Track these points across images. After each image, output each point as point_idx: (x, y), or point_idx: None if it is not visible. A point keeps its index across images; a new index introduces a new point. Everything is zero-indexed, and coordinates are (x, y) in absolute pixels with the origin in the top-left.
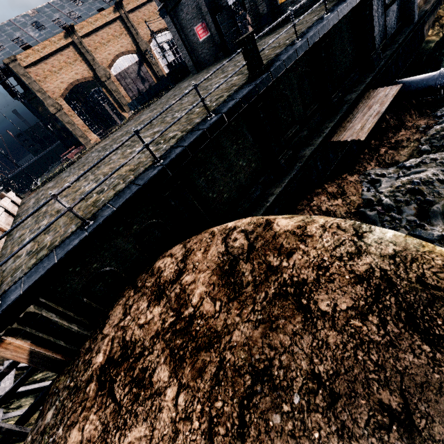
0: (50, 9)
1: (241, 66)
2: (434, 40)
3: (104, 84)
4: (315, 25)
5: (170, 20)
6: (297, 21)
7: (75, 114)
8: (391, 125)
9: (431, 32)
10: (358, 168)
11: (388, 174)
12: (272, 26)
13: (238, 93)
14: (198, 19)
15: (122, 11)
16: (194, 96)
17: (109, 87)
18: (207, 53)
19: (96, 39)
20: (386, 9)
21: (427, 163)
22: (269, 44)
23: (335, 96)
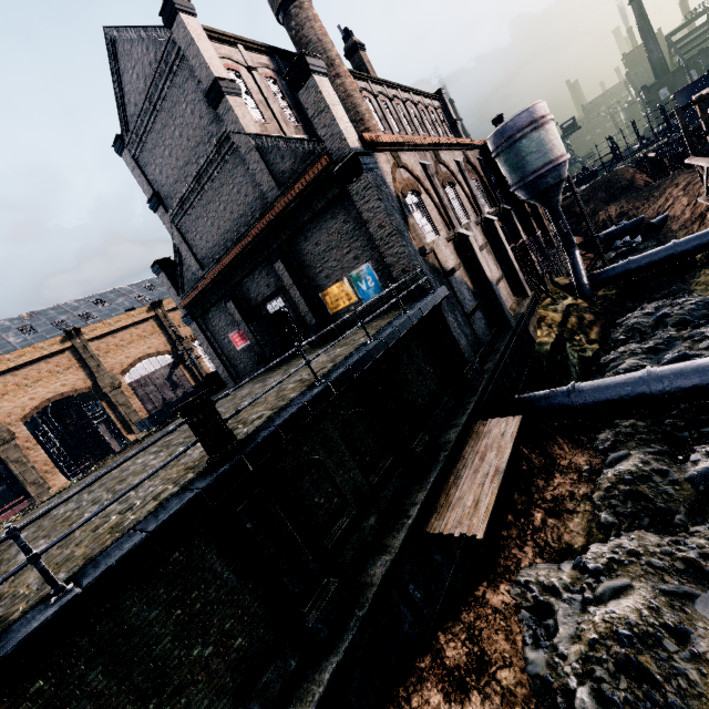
0: (57, 311)
1: (179, 453)
2: (548, 342)
3: (107, 395)
4: (352, 355)
5: (197, 327)
6: (313, 358)
7: (38, 445)
8: (536, 465)
9: (540, 332)
10: (505, 563)
11: (564, 587)
12: (259, 373)
13: (168, 506)
14: (234, 326)
15: (160, 310)
16: (166, 457)
17: (114, 400)
18: (248, 363)
19: (113, 341)
20: (469, 318)
21: (625, 563)
22: (254, 399)
23: (419, 442)
